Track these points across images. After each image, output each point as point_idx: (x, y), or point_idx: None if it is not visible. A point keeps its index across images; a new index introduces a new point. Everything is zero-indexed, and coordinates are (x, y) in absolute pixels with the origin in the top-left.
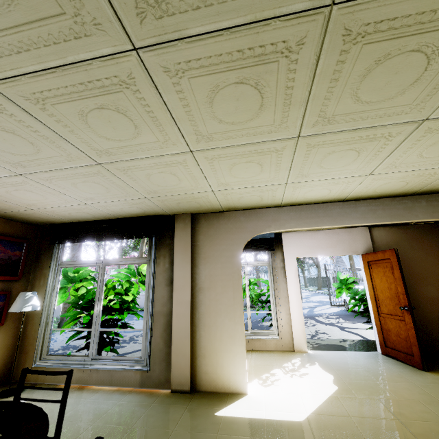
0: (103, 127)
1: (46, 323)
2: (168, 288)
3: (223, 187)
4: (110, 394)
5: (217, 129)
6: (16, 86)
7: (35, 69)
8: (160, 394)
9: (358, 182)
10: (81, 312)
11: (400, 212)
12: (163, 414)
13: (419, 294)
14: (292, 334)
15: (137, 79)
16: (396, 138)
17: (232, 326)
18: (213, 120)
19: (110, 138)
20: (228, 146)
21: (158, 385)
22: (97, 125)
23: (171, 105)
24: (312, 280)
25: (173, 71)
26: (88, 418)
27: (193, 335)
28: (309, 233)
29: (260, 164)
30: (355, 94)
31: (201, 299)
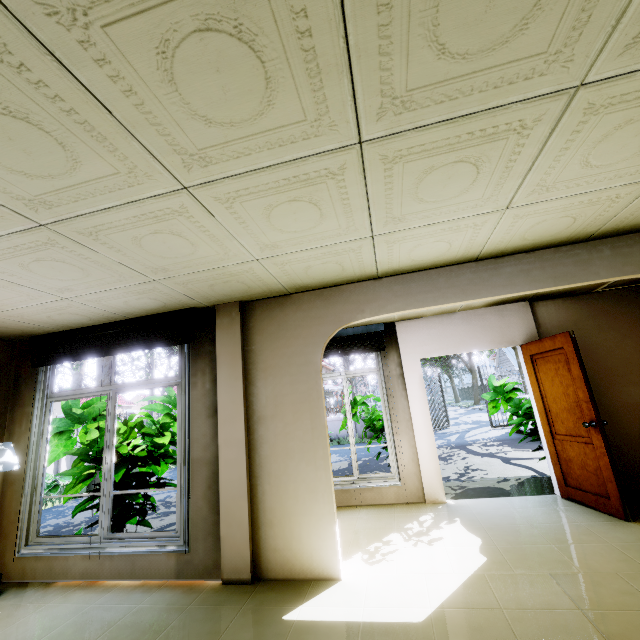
0: (6, 153)
1: (34, 488)
2: (211, 421)
3: (272, 252)
4: (129, 592)
5: (210, 138)
6: None
7: None
8: (204, 587)
9: (492, 225)
10: (93, 467)
11: (570, 271)
12: (201, 623)
13: (615, 400)
14: (421, 476)
15: (6, 37)
16: (536, 130)
17: (312, 474)
18: (194, 120)
19: (33, 174)
20: (245, 172)
21: (203, 574)
22: None
23: (101, 93)
24: (466, 392)
25: (65, 13)
26: (82, 637)
27: (253, 492)
28: (437, 319)
29: (314, 204)
30: (434, 37)
31: (262, 434)
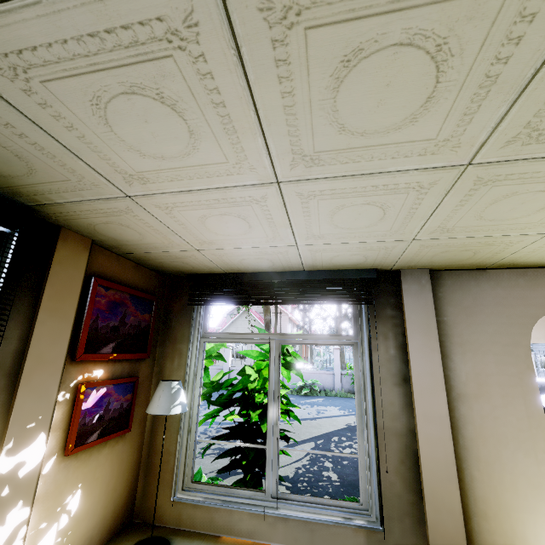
0: None
1: (188, 429)
2: (399, 389)
3: None
4: None
5: None
6: None
7: None
8: None
9: None
10: (220, 409)
11: None
12: None
13: None
14: None
15: None
16: None
17: (533, 467)
18: None
19: None
20: None
21: None
22: None
23: None
24: None
25: None
26: None
27: (458, 476)
28: None
29: None
30: None
31: (464, 413)
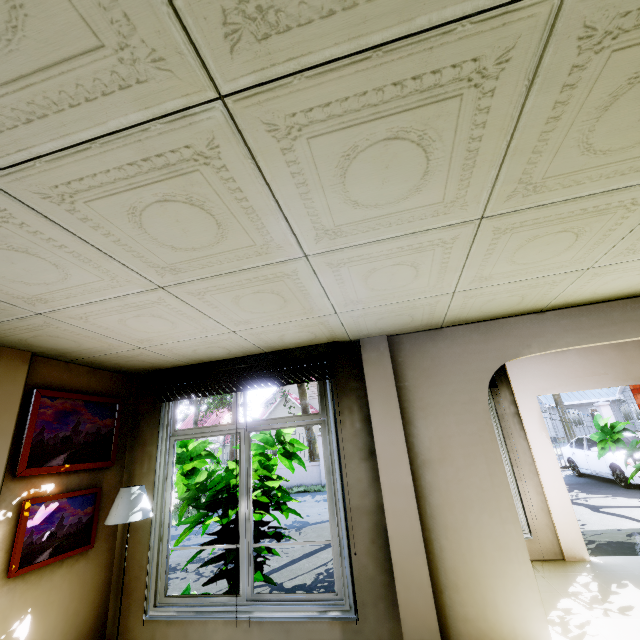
0: (365, 181)
1: (160, 538)
2: (366, 464)
3: (477, 284)
4: None
5: (567, 167)
6: (269, 101)
7: (332, 56)
8: None
9: None
10: (204, 513)
11: None
12: None
13: None
14: (554, 528)
15: (512, 62)
16: None
17: (499, 528)
18: (576, 148)
19: (361, 203)
20: (554, 202)
21: None
22: (357, 178)
23: (526, 120)
24: None
25: (597, 36)
26: None
27: (428, 548)
28: (549, 354)
29: (576, 235)
30: None
31: (430, 480)
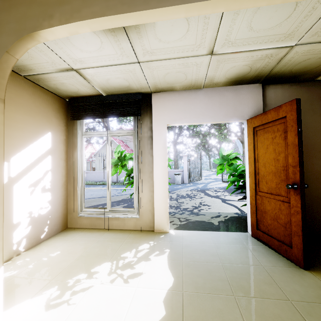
0: None
1: None
2: None
3: None
4: None
5: None
6: None
7: None
8: None
9: None
10: None
11: None
12: None
13: (309, 169)
14: (154, 213)
15: None
16: None
17: None
18: None
19: None
20: None
21: None
22: None
23: None
24: (215, 164)
25: None
26: None
27: None
28: (185, 93)
29: None
30: None
31: None
